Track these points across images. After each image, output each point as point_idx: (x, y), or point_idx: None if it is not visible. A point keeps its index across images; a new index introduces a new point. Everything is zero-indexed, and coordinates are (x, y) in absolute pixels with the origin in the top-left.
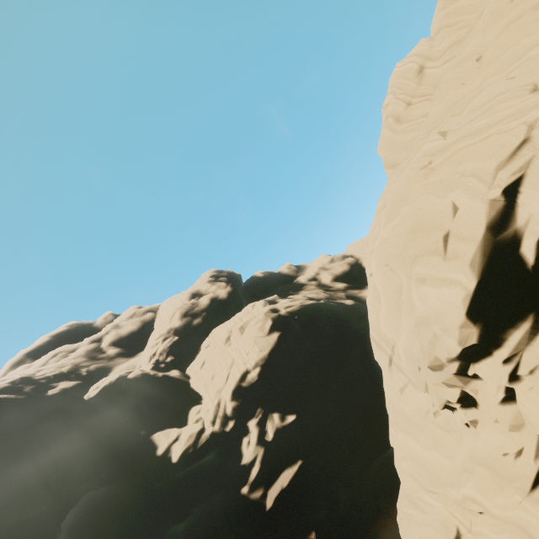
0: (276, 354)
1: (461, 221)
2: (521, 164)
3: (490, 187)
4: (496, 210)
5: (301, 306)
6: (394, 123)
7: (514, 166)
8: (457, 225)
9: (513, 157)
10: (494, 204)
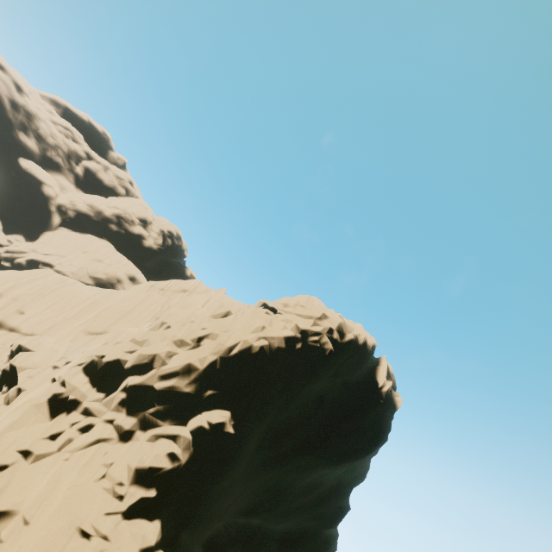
0: None
1: None
2: None
3: None
4: None
5: None
6: (152, 285)
7: None
8: None
9: None
10: None
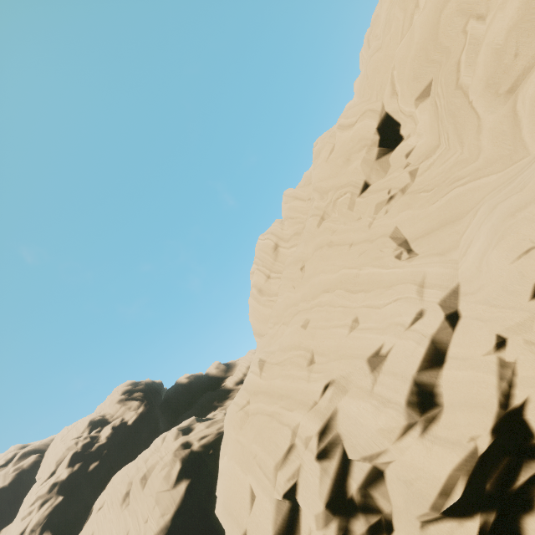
0: (183, 516)
1: (255, 522)
2: (293, 471)
3: (274, 485)
4: (282, 515)
5: (217, 435)
6: (257, 293)
7: (288, 471)
8: (252, 525)
9: (286, 460)
10: (281, 506)
